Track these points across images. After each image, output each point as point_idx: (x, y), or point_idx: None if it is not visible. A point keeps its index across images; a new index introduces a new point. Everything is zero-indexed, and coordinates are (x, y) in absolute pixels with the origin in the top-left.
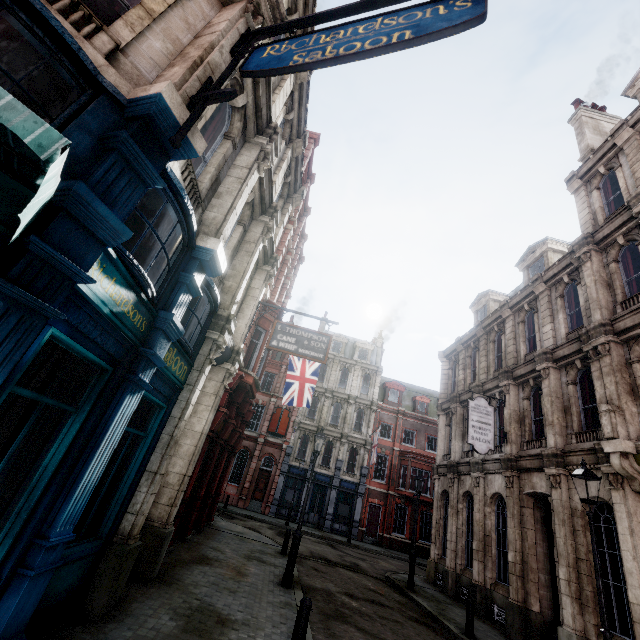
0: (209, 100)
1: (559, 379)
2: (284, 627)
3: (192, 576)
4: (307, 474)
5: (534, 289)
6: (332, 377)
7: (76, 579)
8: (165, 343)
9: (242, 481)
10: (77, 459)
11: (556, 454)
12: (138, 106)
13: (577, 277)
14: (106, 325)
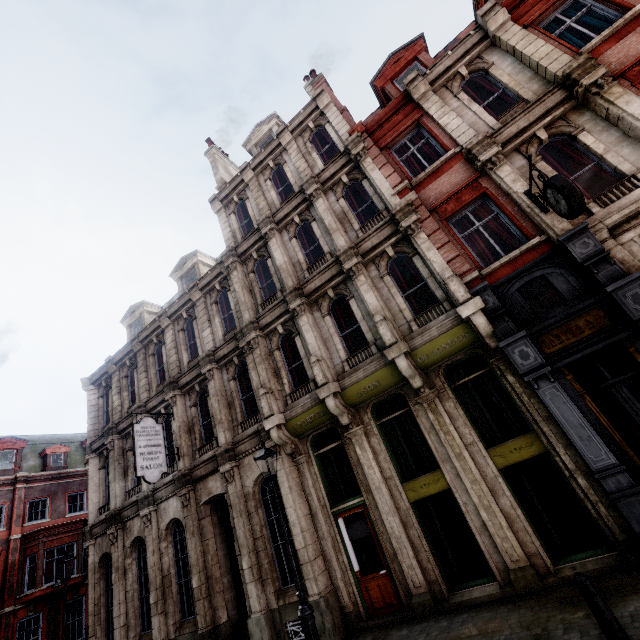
0: None
1: (222, 378)
2: None
3: None
4: None
5: (192, 296)
6: None
7: None
8: None
9: None
10: None
11: (228, 449)
12: None
13: (227, 285)
14: None
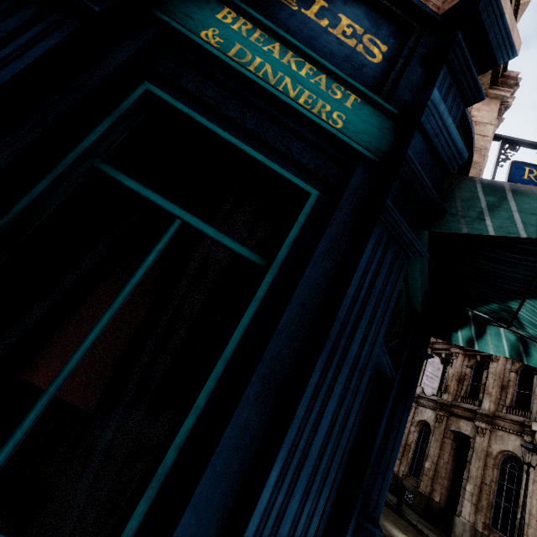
0: None
1: (504, 365)
2: None
3: None
4: None
5: None
6: None
7: None
8: None
9: None
10: None
11: (488, 415)
12: None
13: None
14: None
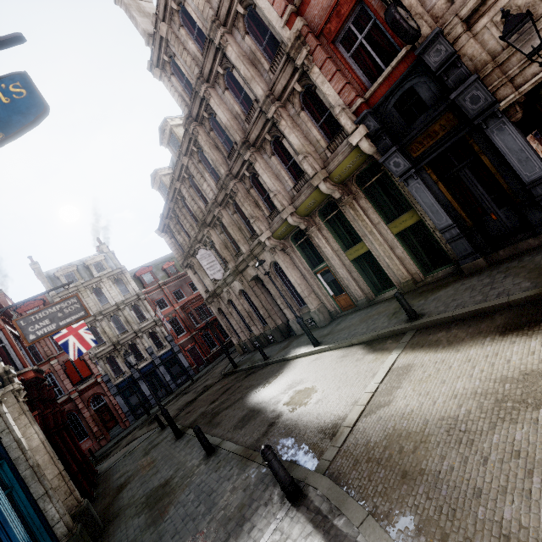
0: None
1: (228, 214)
2: (195, 448)
3: (125, 498)
4: (134, 377)
5: (182, 162)
6: (90, 303)
7: None
8: None
9: (89, 432)
10: (0, 541)
11: (249, 254)
12: None
13: (200, 146)
14: None
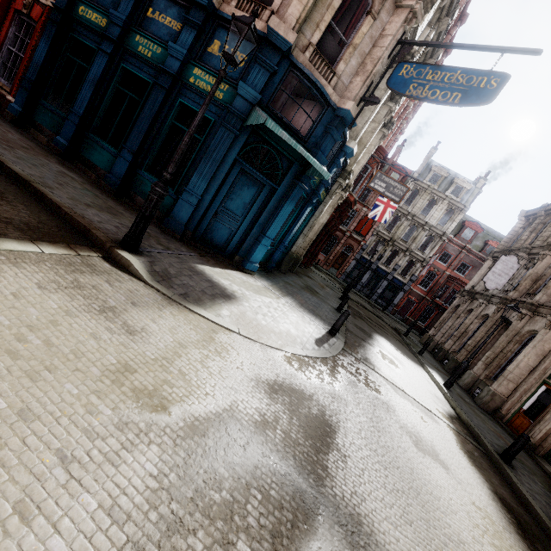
0: (368, 102)
1: None
2: (337, 305)
3: (305, 279)
4: (371, 265)
5: None
6: (418, 204)
7: (280, 259)
8: (323, 189)
9: (329, 255)
10: (293, 224)
11: (533, 304)
12: (340, 112)
13: None
14: (310, 185)
